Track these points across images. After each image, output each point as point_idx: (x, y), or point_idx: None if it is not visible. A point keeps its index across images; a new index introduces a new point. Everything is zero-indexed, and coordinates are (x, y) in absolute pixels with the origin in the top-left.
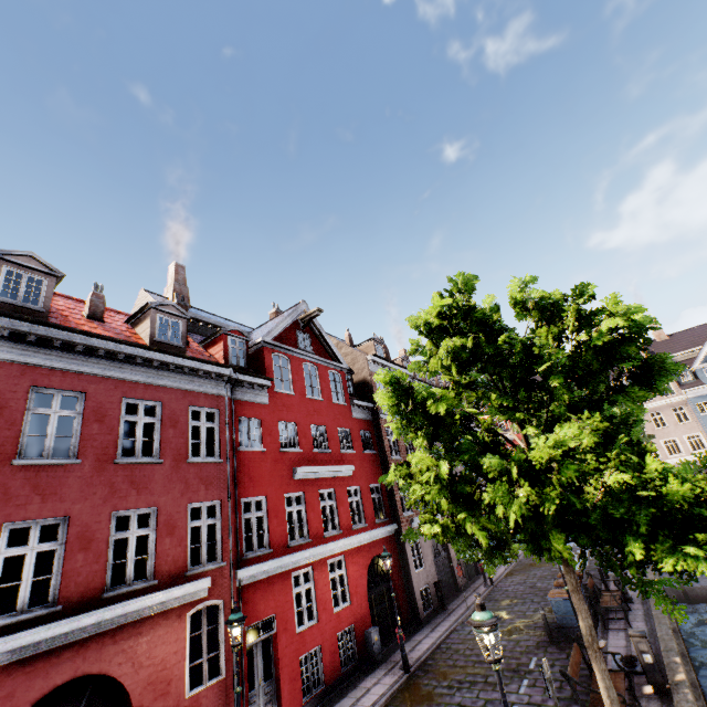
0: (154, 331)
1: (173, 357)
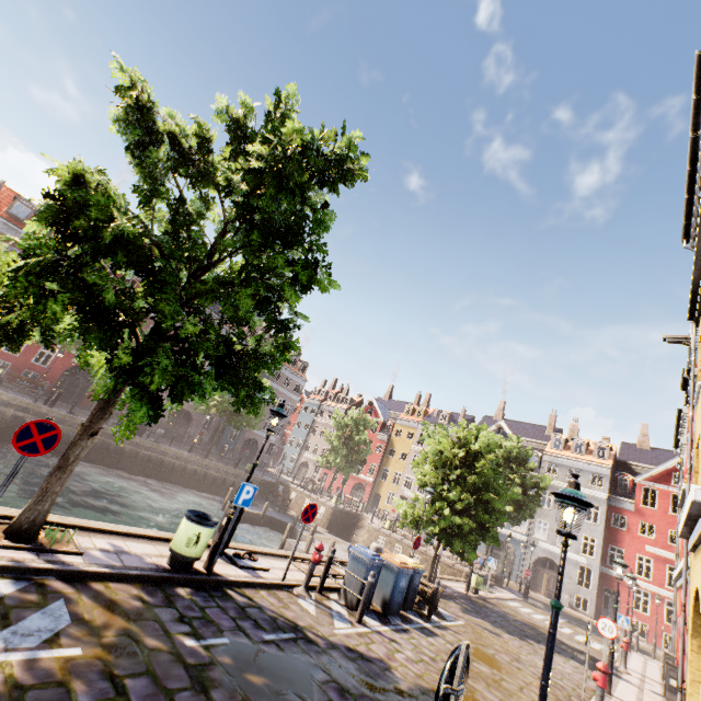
0: (11, 208)
1: (6, 220)
